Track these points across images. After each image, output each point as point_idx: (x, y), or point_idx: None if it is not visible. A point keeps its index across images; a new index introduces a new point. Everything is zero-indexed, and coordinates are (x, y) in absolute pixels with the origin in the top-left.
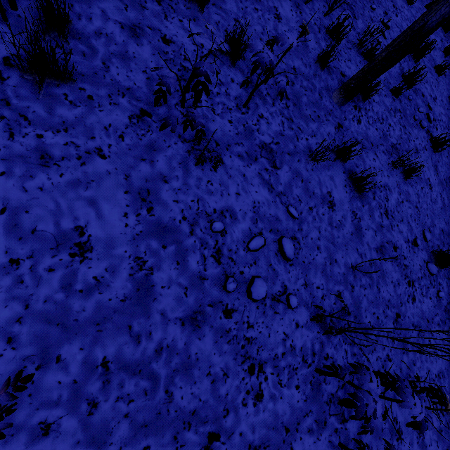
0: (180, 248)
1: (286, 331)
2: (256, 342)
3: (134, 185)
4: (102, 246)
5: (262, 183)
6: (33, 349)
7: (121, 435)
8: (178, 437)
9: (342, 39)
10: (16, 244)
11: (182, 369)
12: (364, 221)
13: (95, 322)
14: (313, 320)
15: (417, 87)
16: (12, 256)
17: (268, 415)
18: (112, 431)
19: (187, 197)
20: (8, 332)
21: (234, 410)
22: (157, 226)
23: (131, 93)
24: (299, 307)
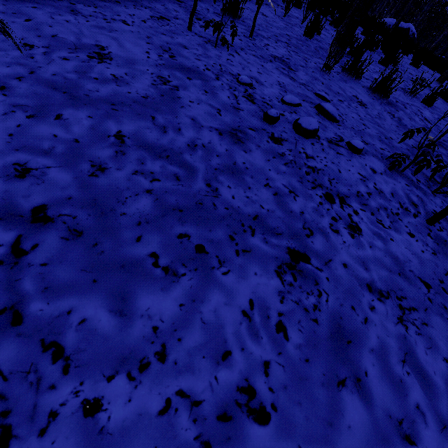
0: (206, 84)
1: (361, 173)
2: (325, 174)
3: (156, 43)
4: (122, 61)
5: (282, 74)
6: (28, 101)
7: (141, 210)
8: (237, 239)
9: (321, 30)
10: (34, 38)
11: (227, 171)
12: (405, 121)
13: (110, 103)
14: (393, 168)
15: (402, 68)
16: (27, 42)
17: (382, 254)
18: (126, 201)
19: (208, 60)
20: (3, 83)
21: (321, 233)
22: (180, 66)
23: (152, 9)
24: (368, 156)
